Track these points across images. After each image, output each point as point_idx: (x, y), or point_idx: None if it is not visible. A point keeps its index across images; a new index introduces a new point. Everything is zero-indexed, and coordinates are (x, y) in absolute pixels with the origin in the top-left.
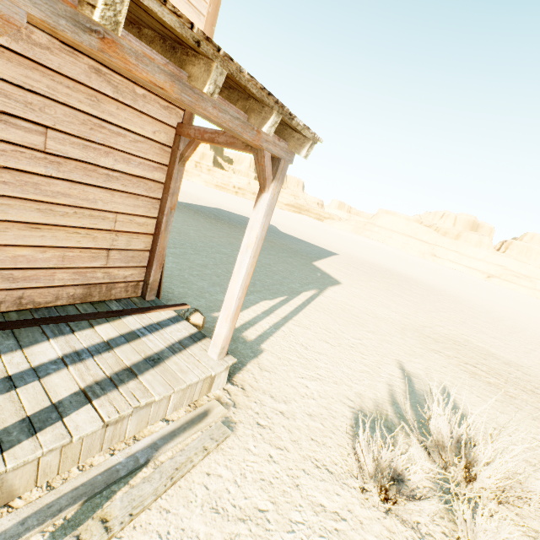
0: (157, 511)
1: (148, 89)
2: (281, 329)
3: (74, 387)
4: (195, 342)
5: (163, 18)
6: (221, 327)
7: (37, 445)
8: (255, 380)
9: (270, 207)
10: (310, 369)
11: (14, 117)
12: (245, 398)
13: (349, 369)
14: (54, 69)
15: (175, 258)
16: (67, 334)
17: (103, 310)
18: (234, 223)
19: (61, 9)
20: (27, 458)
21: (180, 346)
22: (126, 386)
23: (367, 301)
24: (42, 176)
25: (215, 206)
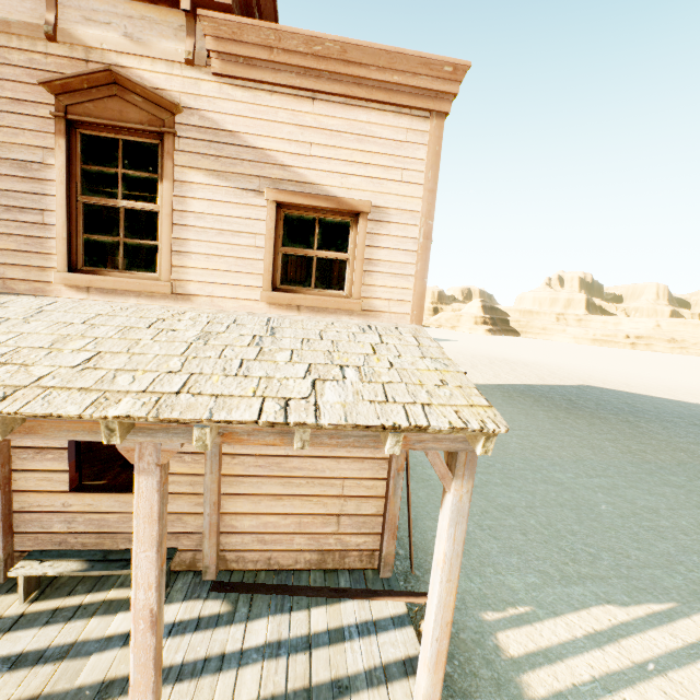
0: None
1: None
2: (619, 694)
3: (254, 693)
4: (405, 676)
5: (238, 425)
6: (420, 674)
7: None
8: None
9: (458, 512)
10: None
11: None
12: None
13: None
14: None
15: None
16: (284, 612)
17: (330, 583)
18: (605, 412)
19: None
20: None
21: (382, 674)
22: None
23: None
24: (283, 456)
25: (577, 381)
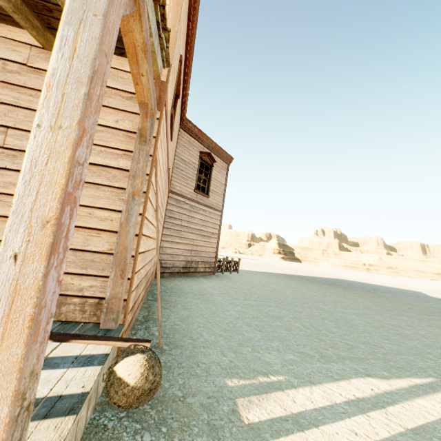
0: None
1: (109, 86)
2: None
3: None
4: None
5: None
6: None
7: None
8: None
9: (87, 4)
10: None
11: None
12: None
13: None
14: (21, 85)
15: (244, 308)
16: None
17: None
18: (354, 287)
19: None
20: None
21: None
22: None
23: None
24: None
25: (336, 277)
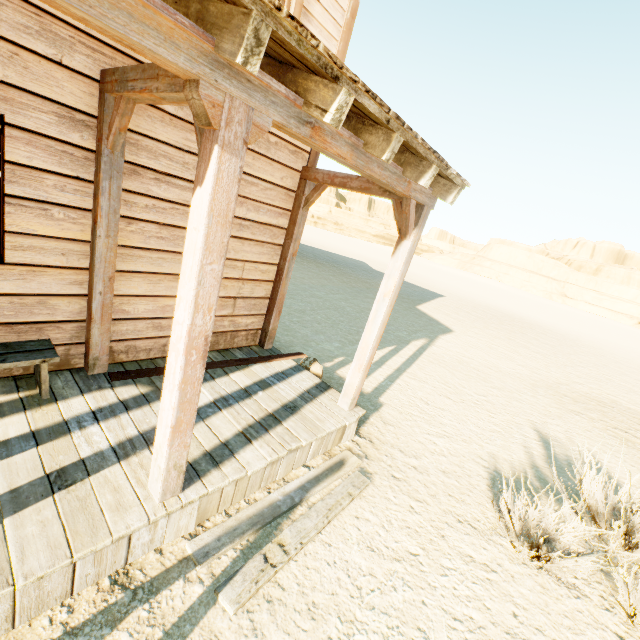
0: (320, 544)
1: (280, 136)
2: (396, 382)
3: (234, 429)
4: (322, 393)
5: (368, 108)
6: (353, 377)
7: (223, 475)
8: (381, 433)
9: (410, 254)
10: (435, 426)
11: (174, 177)
12: (375, 451)
13: (477, 428)
14: None
15: None
16: (209, 381)
17: (230, 358)
18: (321, 260)
19: (292, 112)
20: (220, 485)
21: (309, 395)
22: (275, 430)
23: (486, 352)
24: None
25: None
